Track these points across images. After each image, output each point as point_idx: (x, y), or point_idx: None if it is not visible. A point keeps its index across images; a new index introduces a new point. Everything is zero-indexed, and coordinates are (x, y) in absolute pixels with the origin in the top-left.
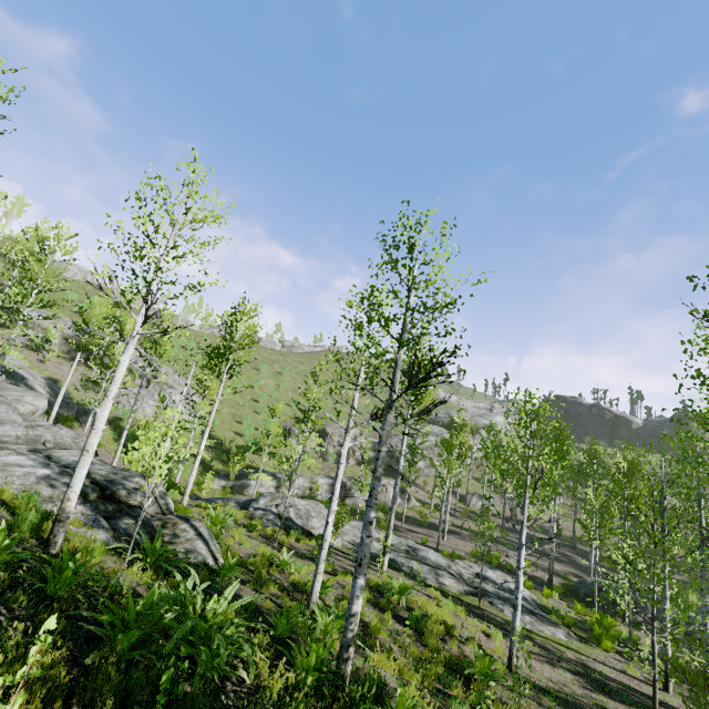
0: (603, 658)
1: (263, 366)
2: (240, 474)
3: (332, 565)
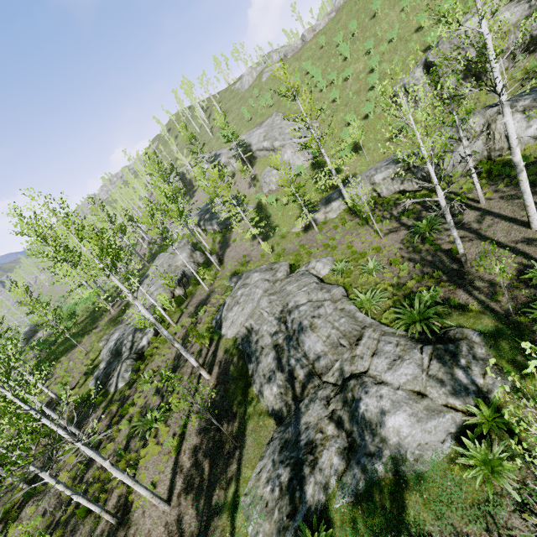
0: None
1: (375, 6)
2: (312, 210)
3: (161, 383)
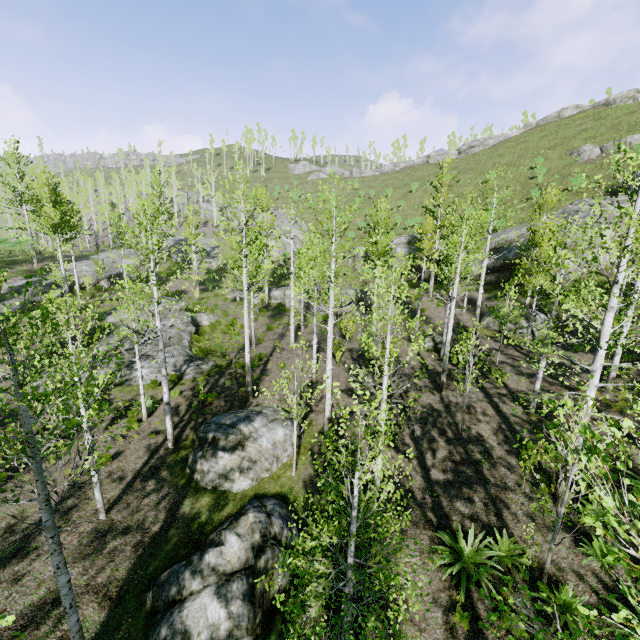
0: (6, 397)
1: (389, 191)
2: None
3: None
